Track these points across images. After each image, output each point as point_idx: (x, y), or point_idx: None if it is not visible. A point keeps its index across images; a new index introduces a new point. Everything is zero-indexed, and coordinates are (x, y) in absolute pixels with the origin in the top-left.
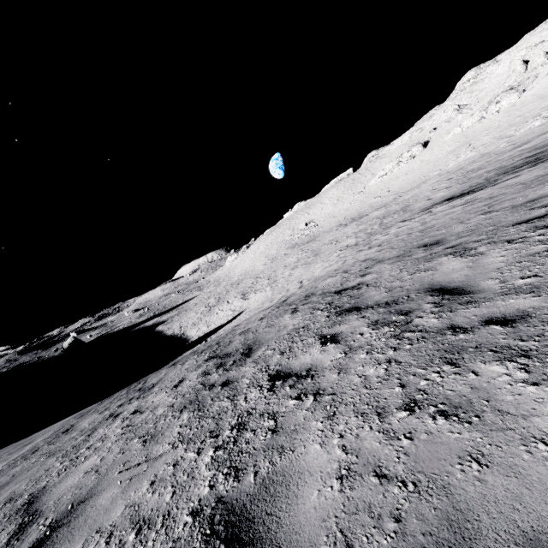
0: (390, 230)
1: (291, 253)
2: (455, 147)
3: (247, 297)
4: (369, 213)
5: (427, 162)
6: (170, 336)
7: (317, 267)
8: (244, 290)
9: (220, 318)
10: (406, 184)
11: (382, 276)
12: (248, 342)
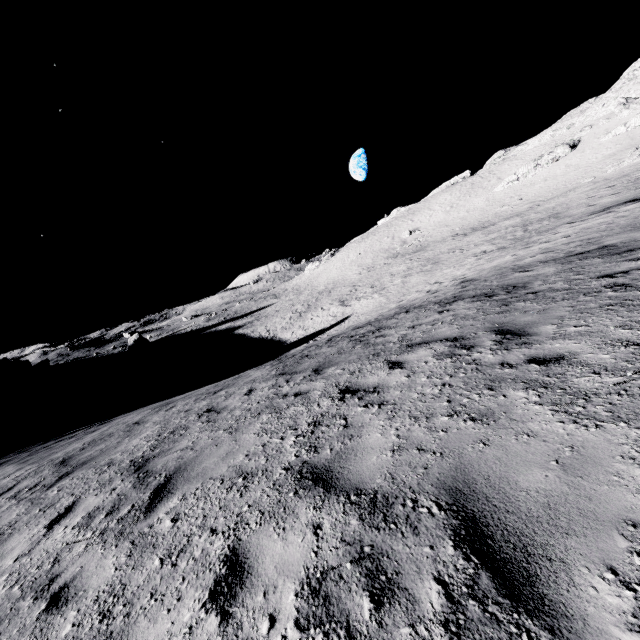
0: (556, 231)
1: (394, 262)
2: (616, 151)
3: (349, 304)
4: (496, 223)
5: (575, 167)
6: (258, 338)
7: (448, 272)
8: (341, 298)
9: (319, 323)
10: (545, 192)
11: (636, 237)
12: (497, 287)
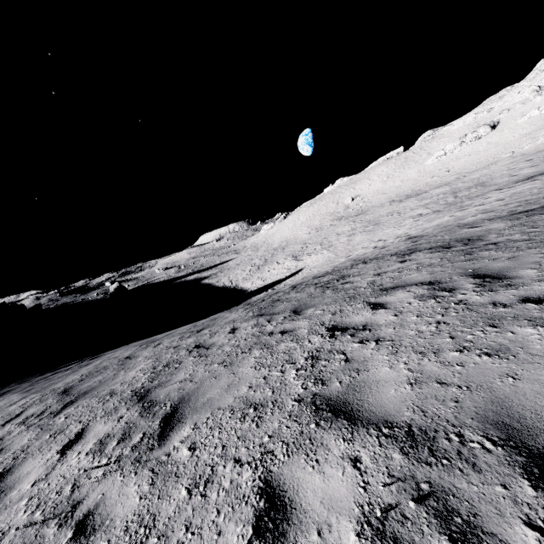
0: (487, 196)
1: (339, 224)
2: (531, 130)
3: (301, 259)
4: (428, 191)
5: (495, 144)
6: (222, 287)
7: (389, 231)
8: (294, 253)
9: (275, 275)
10: (469, 165)
11: None
12: (451, 241)
